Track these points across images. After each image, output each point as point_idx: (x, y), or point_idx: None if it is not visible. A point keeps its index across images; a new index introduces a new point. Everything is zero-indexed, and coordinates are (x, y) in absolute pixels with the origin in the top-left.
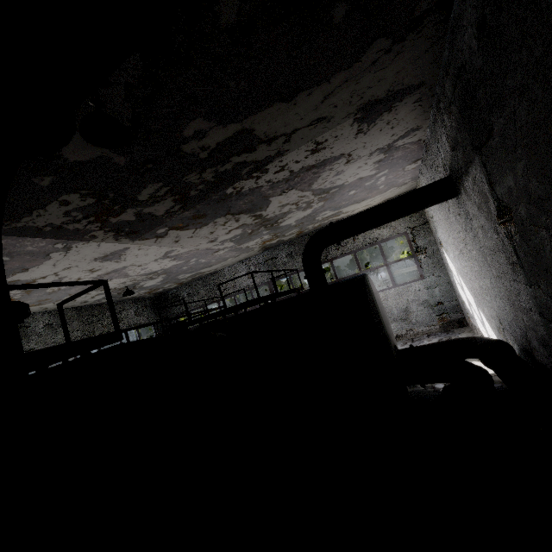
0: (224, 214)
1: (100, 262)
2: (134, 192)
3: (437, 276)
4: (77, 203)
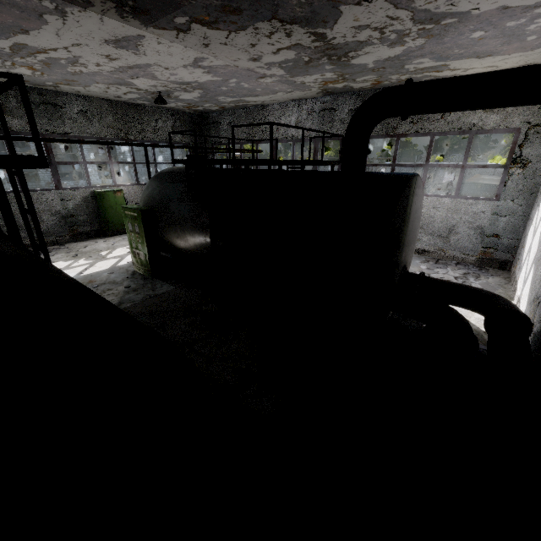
0: (269, 16)
1: (114, 48)
2: None
3: (517, 204)
4: None
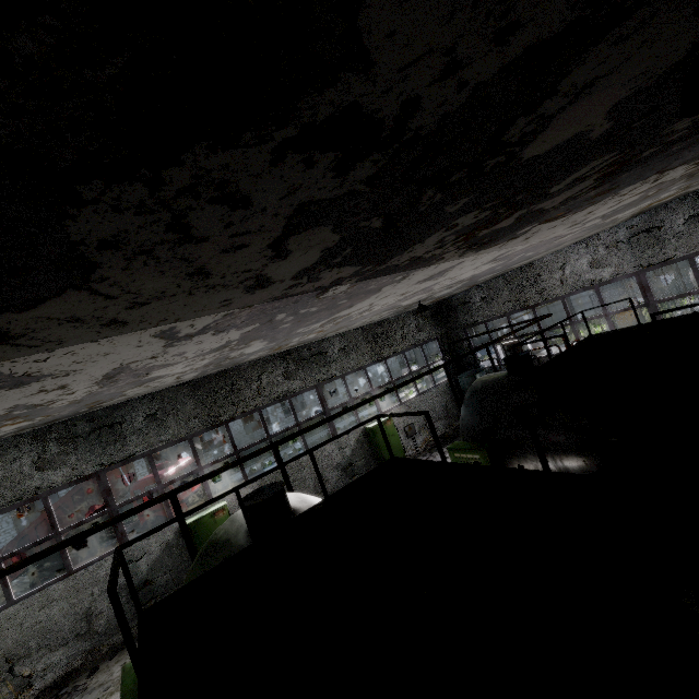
0: (649, 175)
1: (418, 284)
2: (553, 183)
3: None
4: (464, 223)
